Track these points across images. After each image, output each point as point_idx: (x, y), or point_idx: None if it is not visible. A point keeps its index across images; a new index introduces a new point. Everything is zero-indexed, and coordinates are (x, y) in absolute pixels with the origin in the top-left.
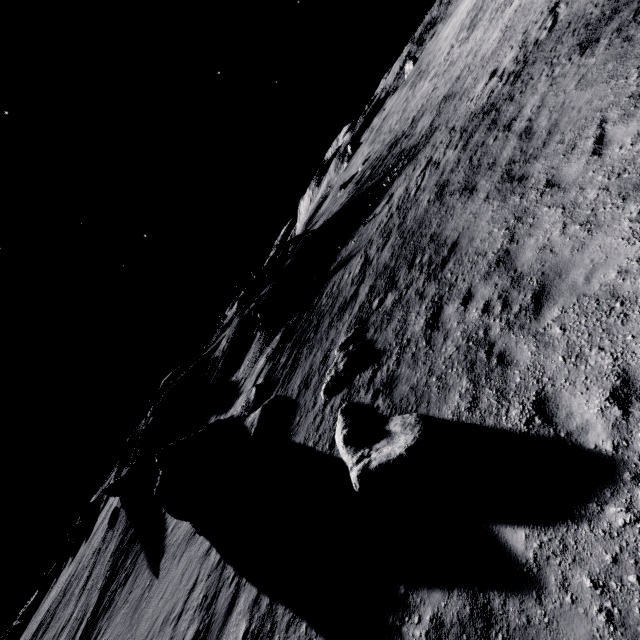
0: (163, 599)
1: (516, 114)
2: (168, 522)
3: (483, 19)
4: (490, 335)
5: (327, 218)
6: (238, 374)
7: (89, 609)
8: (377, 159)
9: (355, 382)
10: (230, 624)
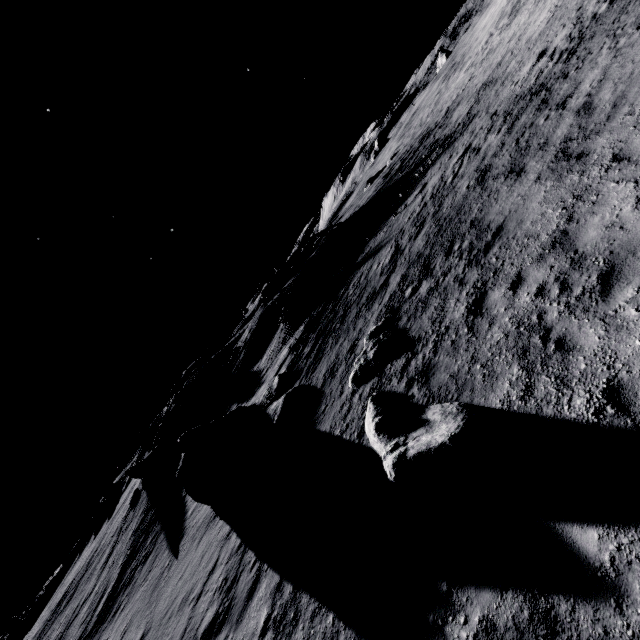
0: (182, 579)
1: (572, 91)
2: (188, 505)
3: (527, 3)
4: (546, 320)
5: (353, 212)
6: (260, 364)
7: (110, 584)
8: (407, 152)
9: (386, 371)
10: (251, 609)
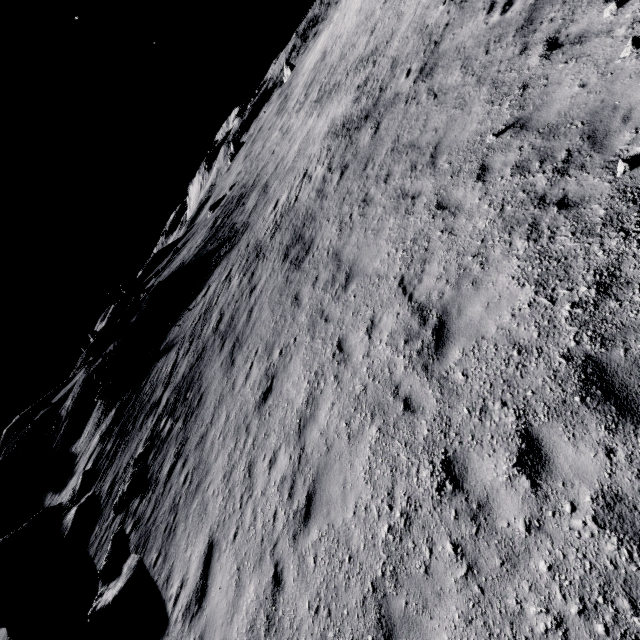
0: None
1: (257, 283)
2: None
3: (308, 101)
4: (179, 504)
5: (184, 259)
6: (78, 445)
7: None
8: (231, 204)
9: (130, 507)
10: None
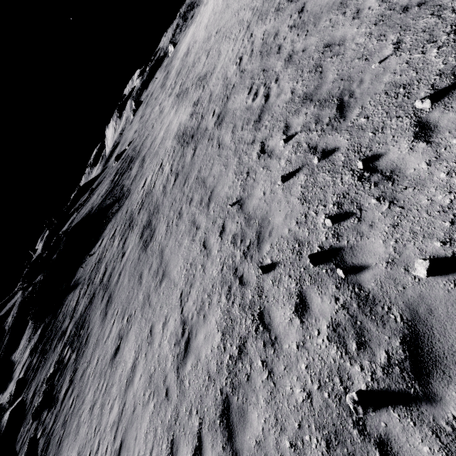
0: None
1: (126, 250)
2: None
3: (174, 90)
4: (67, 422)
5: (93, 204)
6: (16, 355)
7: None
8: (125, 162)
9: (41, 417)
10: None
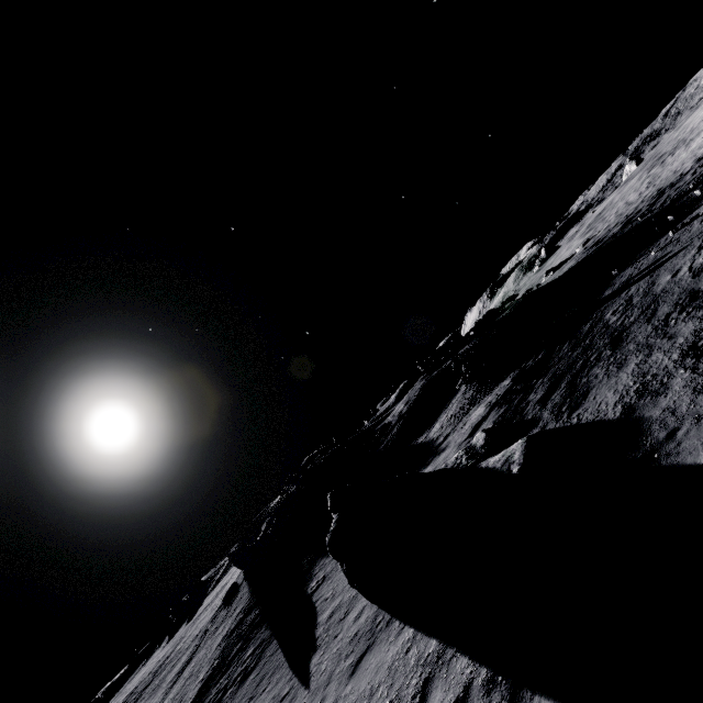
0: None
1: None
2: (320, 605)
3: None
4: None
5: None
6: (429, 434)
7: None
8: (626, 218)
9: None
10: None
